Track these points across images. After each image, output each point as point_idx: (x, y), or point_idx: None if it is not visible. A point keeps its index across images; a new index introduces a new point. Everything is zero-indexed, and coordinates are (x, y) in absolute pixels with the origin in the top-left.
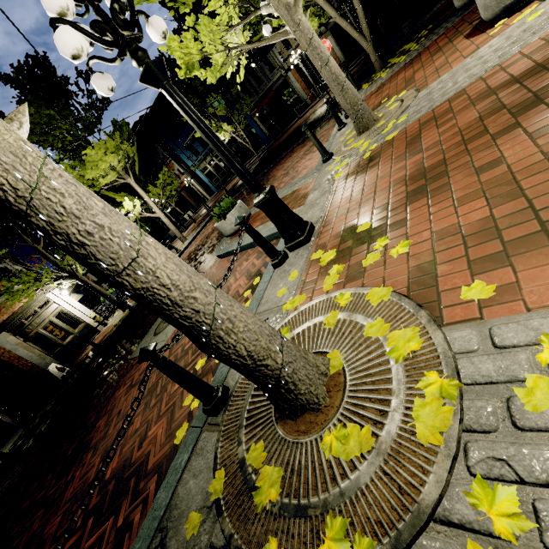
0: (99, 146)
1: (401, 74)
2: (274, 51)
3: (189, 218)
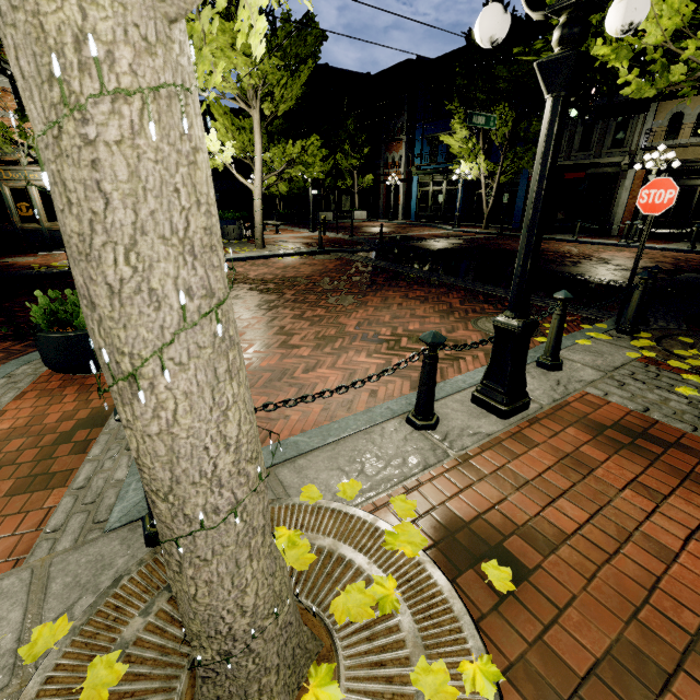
0: (222, 25)
1: (694, 490)
2: (645, 123)
3: (321, 222)
